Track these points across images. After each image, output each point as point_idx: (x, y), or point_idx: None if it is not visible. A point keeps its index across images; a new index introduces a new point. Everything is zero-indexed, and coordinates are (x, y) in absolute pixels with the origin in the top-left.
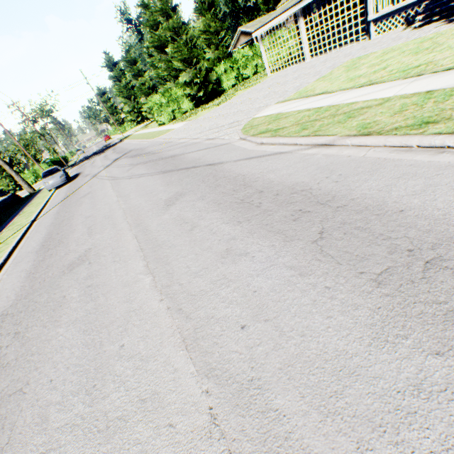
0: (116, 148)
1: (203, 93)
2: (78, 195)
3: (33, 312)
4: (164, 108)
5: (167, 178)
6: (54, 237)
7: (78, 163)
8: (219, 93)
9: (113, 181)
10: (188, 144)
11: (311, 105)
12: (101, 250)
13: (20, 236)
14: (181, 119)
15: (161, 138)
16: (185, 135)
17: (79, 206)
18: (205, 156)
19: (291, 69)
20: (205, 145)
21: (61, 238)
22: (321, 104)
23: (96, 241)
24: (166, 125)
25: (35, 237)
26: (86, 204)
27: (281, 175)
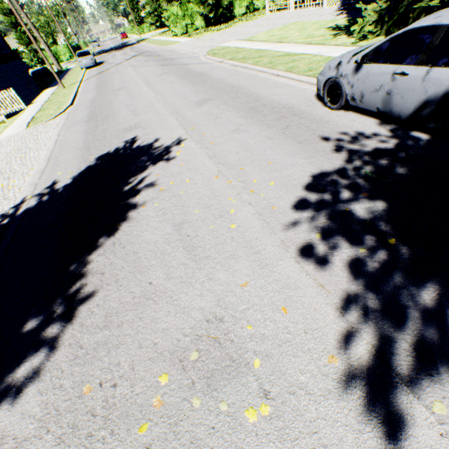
0: (134, 48)
1: (213, 15)
2: (109, 72)
3: (107, 97)
4: (180, 21)
5: (163, 68)
6: (103, 85)
7: (97, 54)
8: (230, 18)
9: (133, 67)
10: (182, 54)
11: (240, 46)
12: (130, 86)
13: (79, 86)
14: (190, 35)
15: (170, 47)
16: (184, 48)
17: (113, 77)
18: (185, 61)
19: (280, 14)
20: (189, 56)
21: (107, 85)
22: (242, 46)
23: (127, 85)
24: (178, 38)
25: (89, 86)
26: (118, 76)
27: (201, 70)
